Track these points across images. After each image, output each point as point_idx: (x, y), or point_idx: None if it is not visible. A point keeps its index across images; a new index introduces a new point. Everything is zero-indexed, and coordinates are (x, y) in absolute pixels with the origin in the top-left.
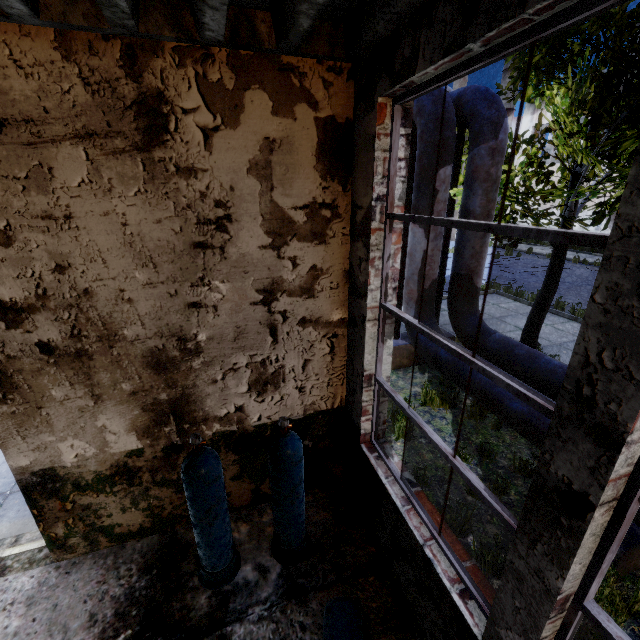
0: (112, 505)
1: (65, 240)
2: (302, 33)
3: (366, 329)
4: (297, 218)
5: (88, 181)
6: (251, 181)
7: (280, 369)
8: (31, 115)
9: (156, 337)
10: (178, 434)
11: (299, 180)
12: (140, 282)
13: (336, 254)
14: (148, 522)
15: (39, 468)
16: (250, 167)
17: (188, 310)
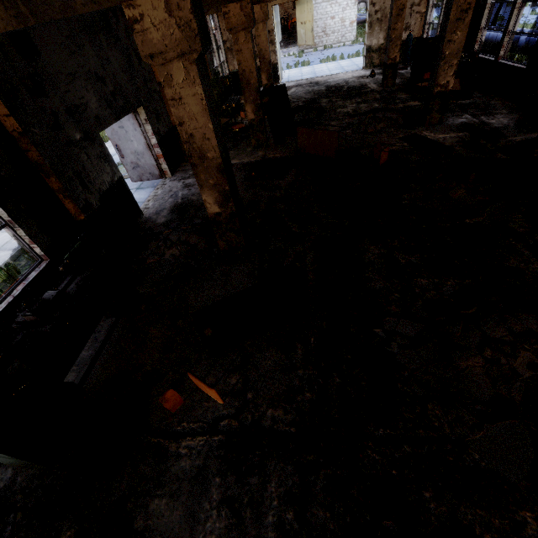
0: (375, 57)
1: None
2: None
3: (428, 10)
4: None
5: None
6: None
7: (410, 25)
8: None
9: None
10: None
11: None
12: None
13: None
14: (379, 64)
15: (369, 46)
16: None
17: None
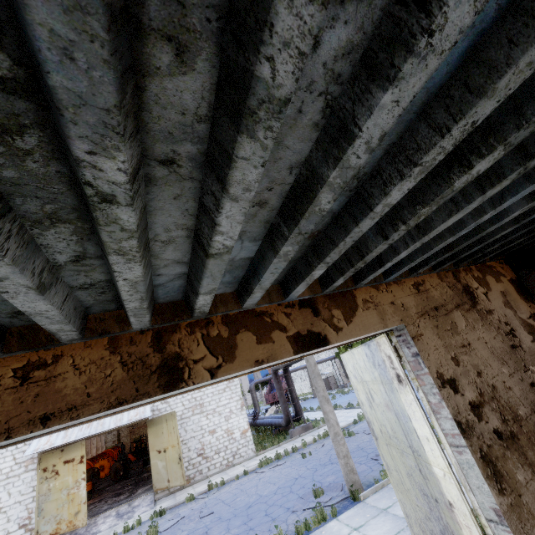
0: None
1: (473, 357)
2: (509, 251)
3: None
4: (531, 323)
5: (466, 325)
6: (508, 310)
7: None
8: (442, 303)
9: (532, 413)
10: None
11: (520, 305)
12: (506, 374)
13: None
14: None
15: None
16: (504, 304)
17: (532, 389)
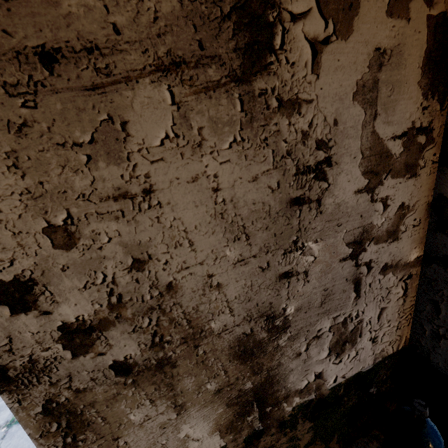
0: None
1: (144, 224)
2: None
3: None
4: (394, 150)
5: (173, 135)
6: (355, 109)
7: (358, 324)
8: (95, 39)
9: (244, 322)
10: (260, 419)
11: (402, 101)
12: (230, 261)
13: (423, 186)
14: None
15: None
16: (356, 91)
17: (278, 282)
